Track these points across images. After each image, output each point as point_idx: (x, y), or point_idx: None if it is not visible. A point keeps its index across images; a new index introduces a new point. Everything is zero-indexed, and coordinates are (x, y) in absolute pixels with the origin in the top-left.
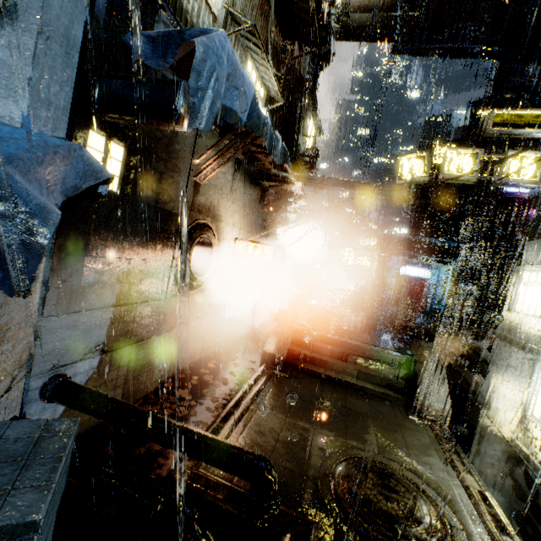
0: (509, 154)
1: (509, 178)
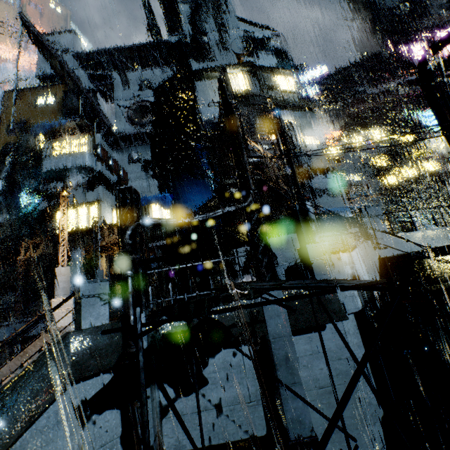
0: (426, 164)
1: (431, 171)
